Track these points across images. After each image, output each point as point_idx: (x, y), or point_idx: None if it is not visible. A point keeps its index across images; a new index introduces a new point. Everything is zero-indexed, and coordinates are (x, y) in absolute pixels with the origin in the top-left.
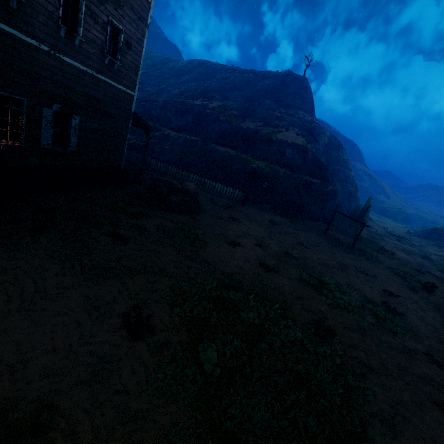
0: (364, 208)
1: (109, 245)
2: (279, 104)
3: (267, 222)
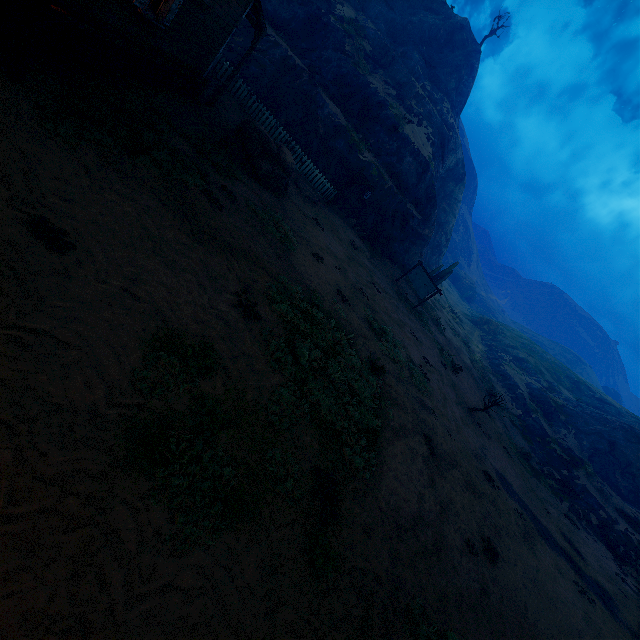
0: (445, 271)
1: (208, 207)
2: (428, 71)
3: (348, 242)
